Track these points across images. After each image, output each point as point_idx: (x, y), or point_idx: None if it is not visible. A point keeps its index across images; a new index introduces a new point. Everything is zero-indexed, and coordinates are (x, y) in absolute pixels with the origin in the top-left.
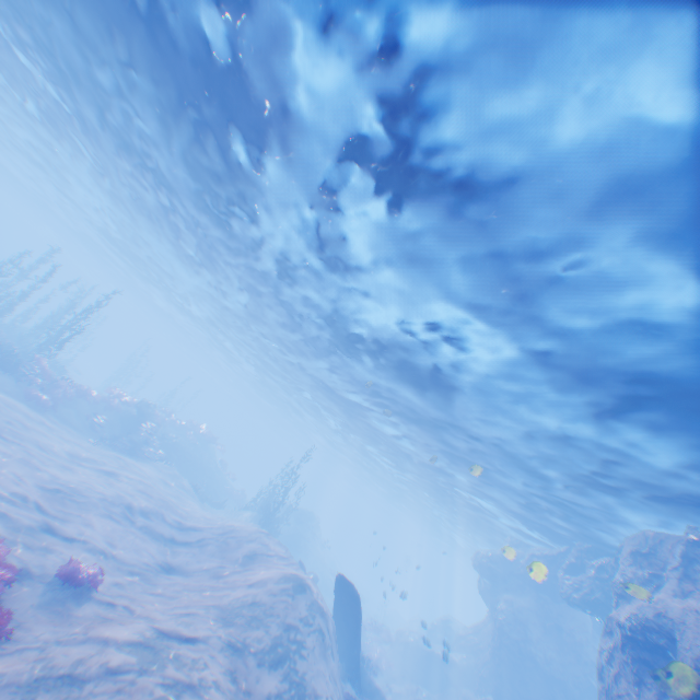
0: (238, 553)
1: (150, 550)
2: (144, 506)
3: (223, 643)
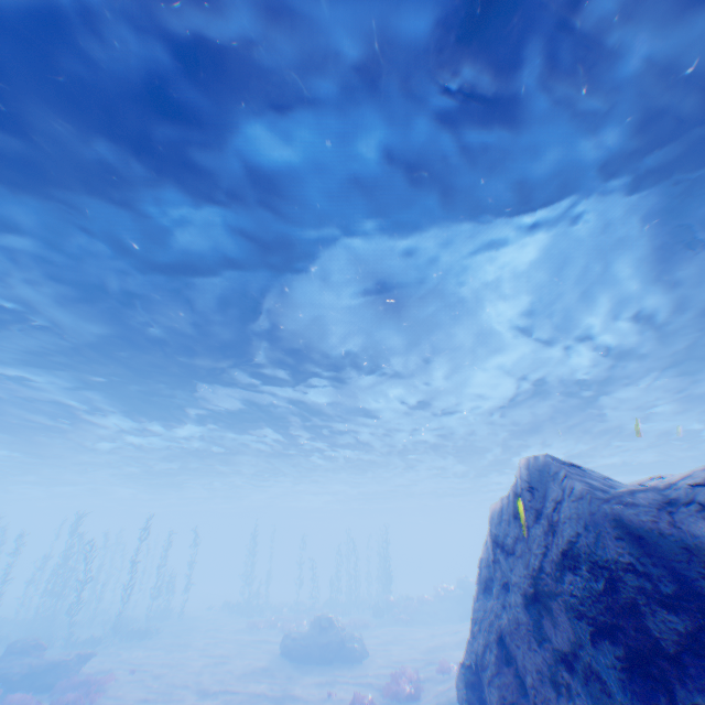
0: None
1: None
2: None
3: None
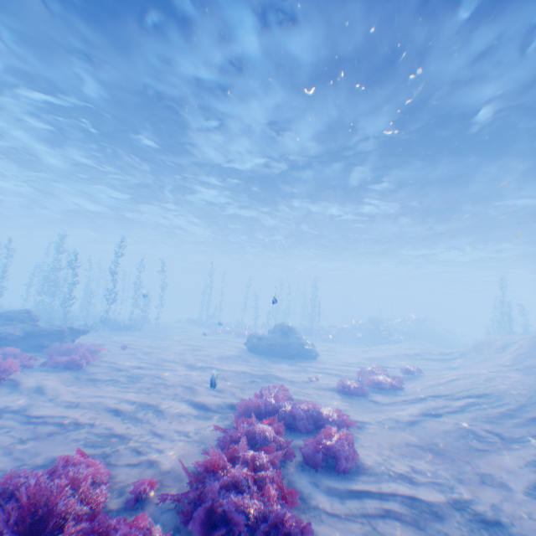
0: (492, 348)
1: (435, 365)
2: (415, 352)
3: (509, 369)
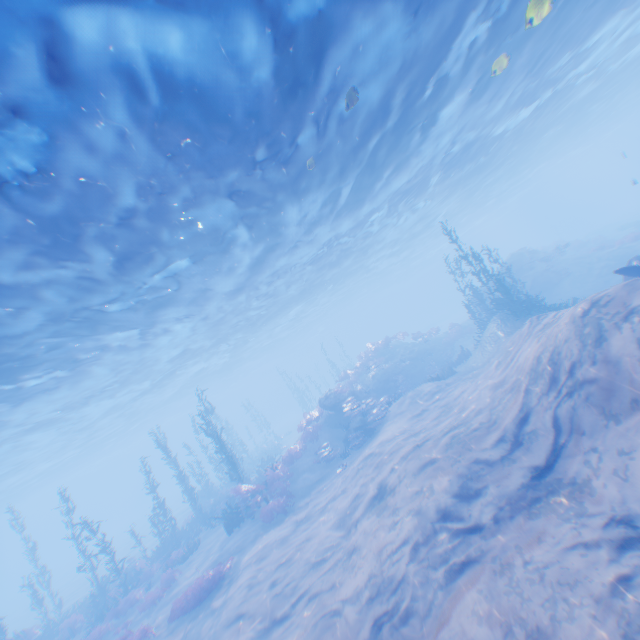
0: None
1: (569, 543)
2: (456, 484)
3: None
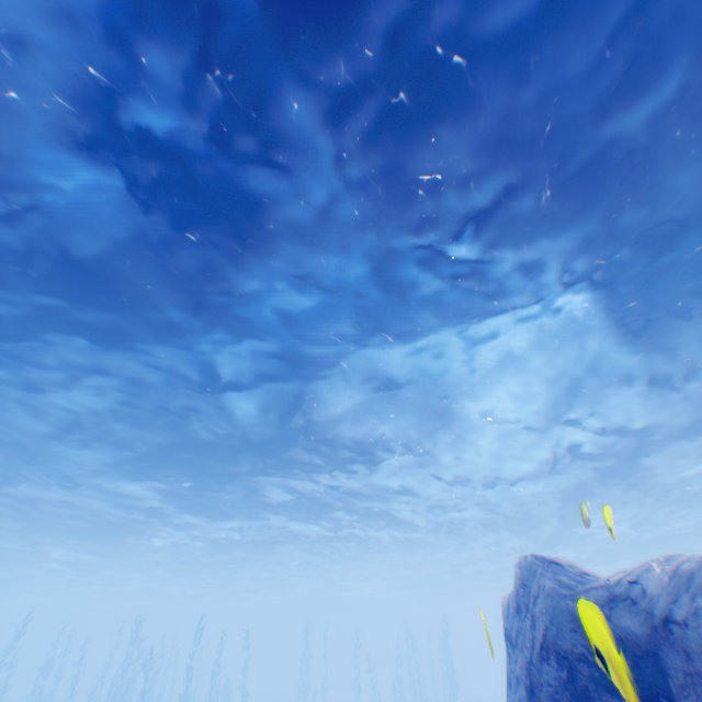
0: None
1: None
2: None
3: None
